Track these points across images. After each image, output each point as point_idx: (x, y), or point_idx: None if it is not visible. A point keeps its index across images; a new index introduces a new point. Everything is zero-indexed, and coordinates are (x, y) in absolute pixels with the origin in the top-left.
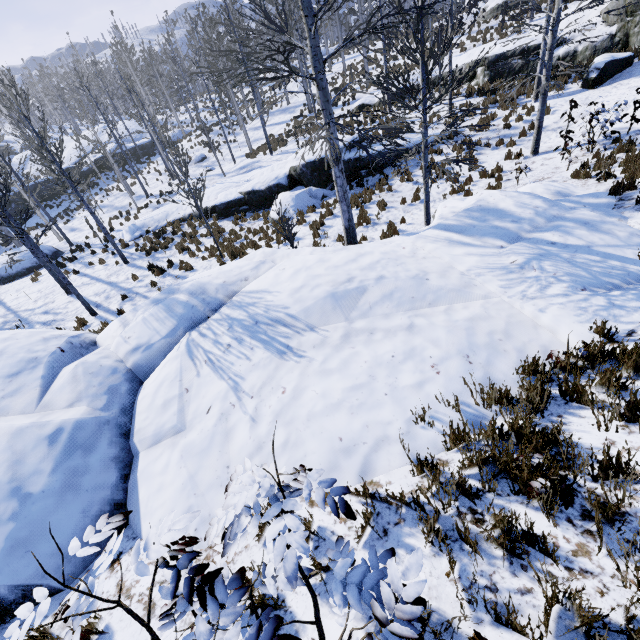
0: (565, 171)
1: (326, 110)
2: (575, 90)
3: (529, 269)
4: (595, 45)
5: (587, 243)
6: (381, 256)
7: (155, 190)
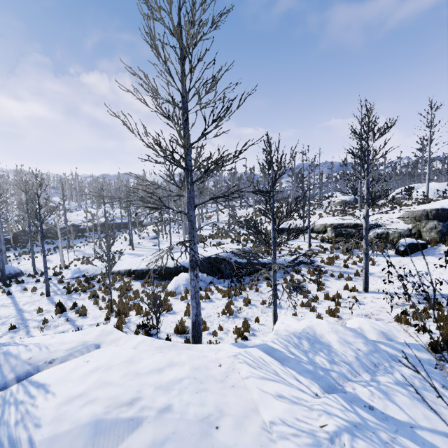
0: (389, 312)
1: (191, 233)
2: (391, 254)
3: (339, 447)
4: (400, 232)
5: (409, 419)
6: (189, 372)
7: (115, 248)
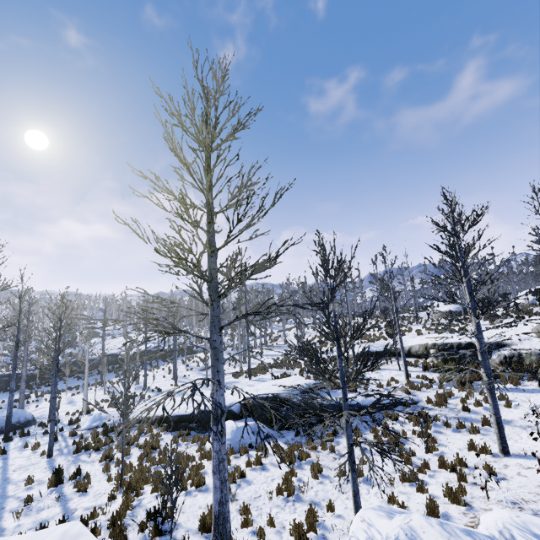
0: None
1: (214, 366)
2: (534, 388)
3: None
4: (538, 352)
5: None
6: None
7: (155, 384)
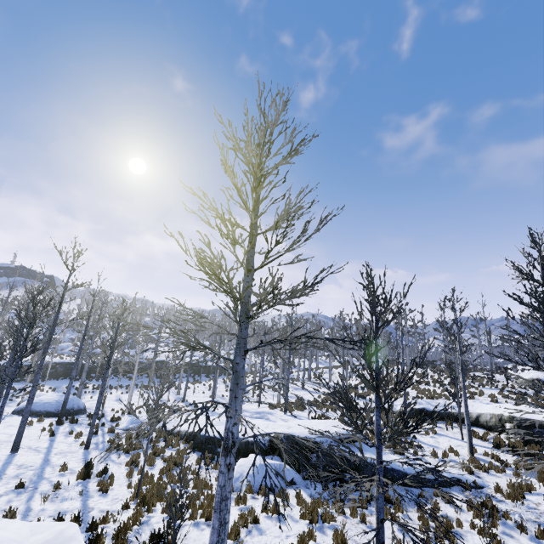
0: None
1: (233, 391)
2: None
3: None
4: None
5: None
6: None
7: (194, 398)
